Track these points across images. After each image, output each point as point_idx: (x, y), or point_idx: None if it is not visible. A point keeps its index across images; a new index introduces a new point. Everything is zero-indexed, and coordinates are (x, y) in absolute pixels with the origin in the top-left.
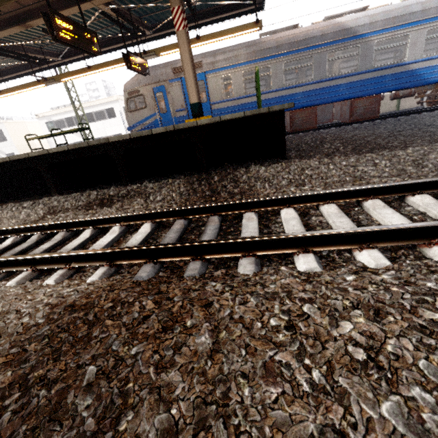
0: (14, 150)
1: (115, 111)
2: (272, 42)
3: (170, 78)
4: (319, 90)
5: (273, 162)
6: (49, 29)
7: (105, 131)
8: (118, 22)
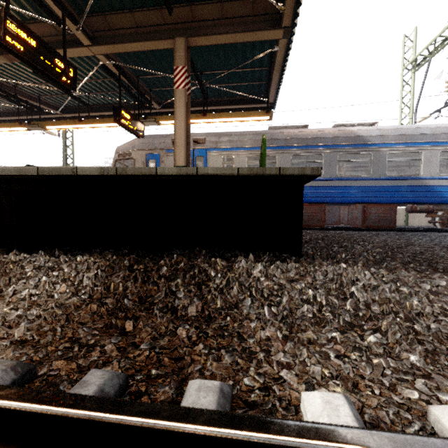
0: None
1: None
2: (281, 134)
3: (167, 148)
4: (329, 188)
5: (279, 258)
6: None
7: None
8: (119, 79)
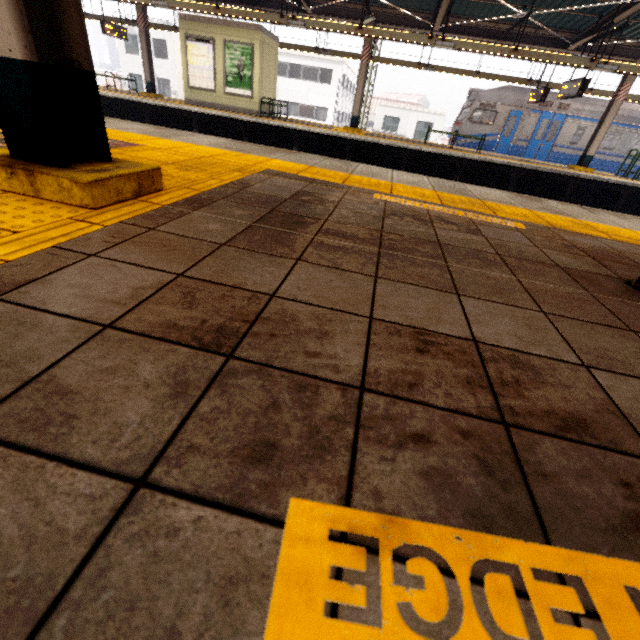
0: (172, 76)
1: (332, 76)
2: (638, 113)
3: (533, 108)
4: None
5: None
6: (579, 89)
7: (307, 96)
8: None
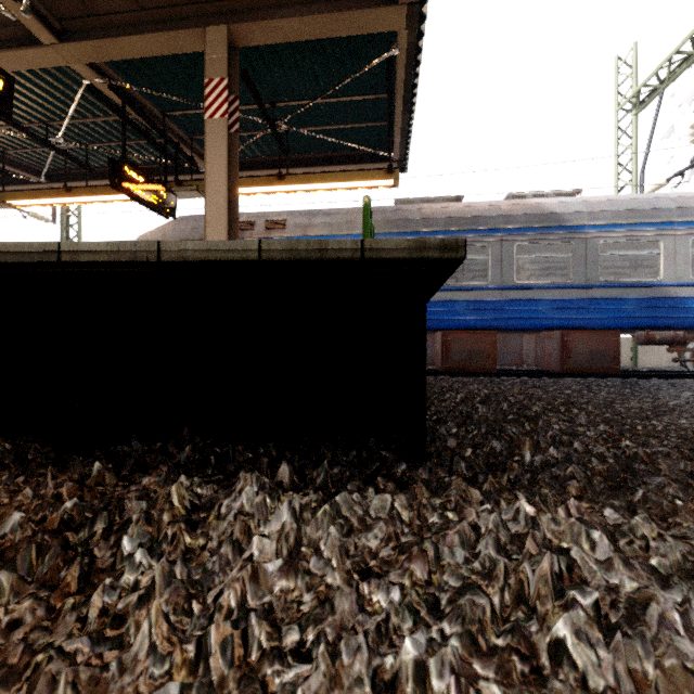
0: None
1: None
2: (416, 212)
3: None
4: (501, 303)
5: (365, 467)
6: None
7: None
8: (123, 112)
